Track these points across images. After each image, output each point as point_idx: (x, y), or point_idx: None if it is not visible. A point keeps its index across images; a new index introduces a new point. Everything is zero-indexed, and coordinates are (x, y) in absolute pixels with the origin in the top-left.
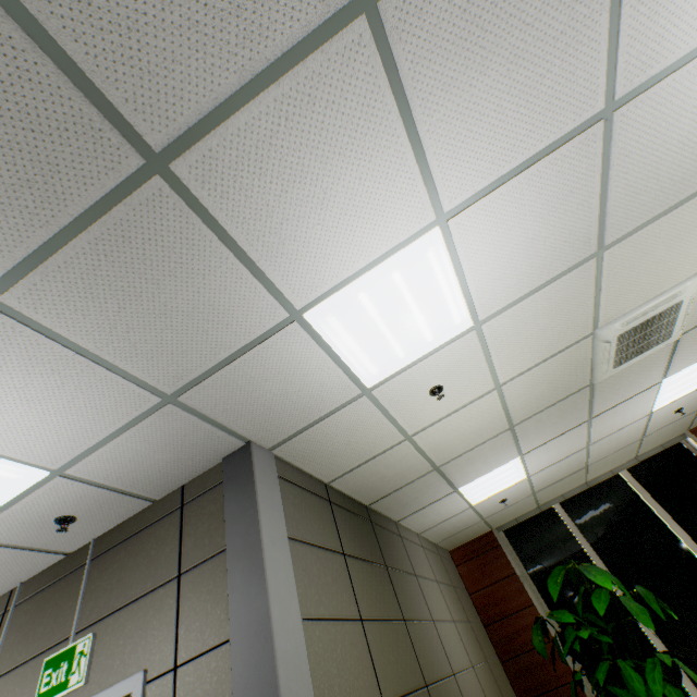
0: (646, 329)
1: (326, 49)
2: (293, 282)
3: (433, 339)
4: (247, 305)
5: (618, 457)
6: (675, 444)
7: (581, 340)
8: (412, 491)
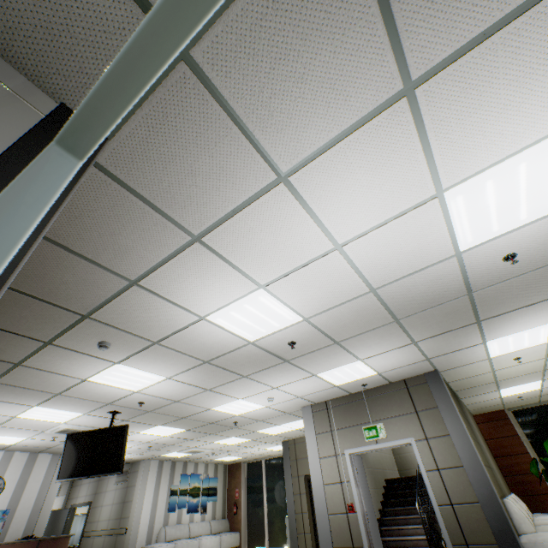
0: None
1: (538, 303)
2: (490, 336)
3: (527, 346)
4: (472, 341)
5: None
6: None
7: None
8: (477, 388)
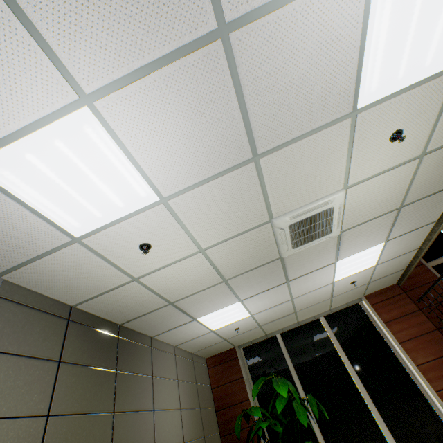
0: (311, 224)
1: None
2: None
3: (125, 205)
4: None
5: (317, 308)
6: (355, 304)
7: (262, 225)
8: (156, 317)
